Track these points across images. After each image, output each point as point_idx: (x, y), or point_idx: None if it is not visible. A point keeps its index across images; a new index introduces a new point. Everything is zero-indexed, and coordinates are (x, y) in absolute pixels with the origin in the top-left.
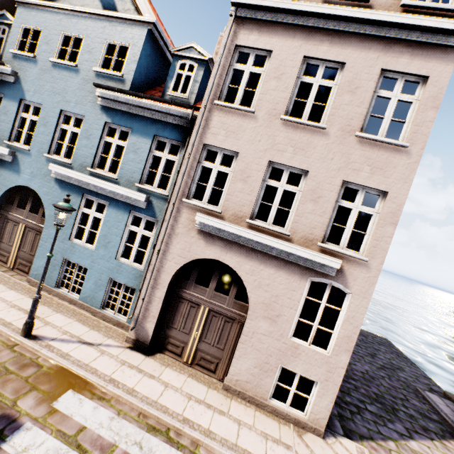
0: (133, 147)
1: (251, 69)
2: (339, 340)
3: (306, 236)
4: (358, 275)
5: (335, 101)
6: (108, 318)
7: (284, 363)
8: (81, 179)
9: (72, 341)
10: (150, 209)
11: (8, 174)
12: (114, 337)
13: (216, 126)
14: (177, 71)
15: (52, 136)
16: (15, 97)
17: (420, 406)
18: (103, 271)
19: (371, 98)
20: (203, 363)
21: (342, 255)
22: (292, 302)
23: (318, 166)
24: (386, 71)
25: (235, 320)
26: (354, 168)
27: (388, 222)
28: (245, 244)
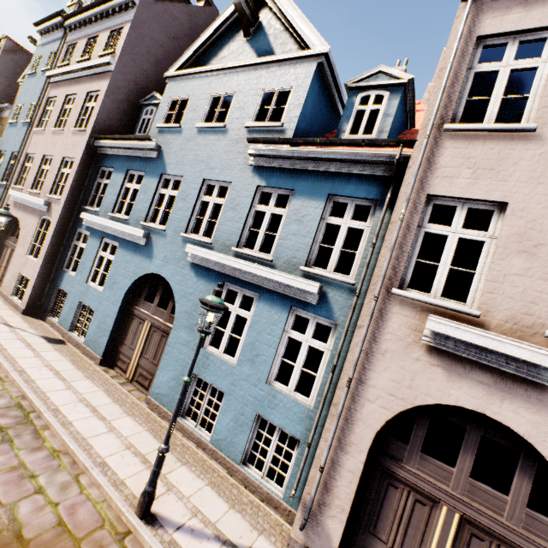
0: (296, 214)
1: (513, 65)
2: None
3: None
4: None
5: None
6: (252, 484)
7: None
8: (224, 263)
9: (205, 535)
10: (322, 305)
11: (139, 259)
12: (267, 531)
13: (449, 164)
14: (356, 107)
15: (191, 211)
16: (156, 173)
17: None
18: (246, 400)
19: None
20: None
21: None
22: None
23: None
24: None
25: None
26: None
27: None
28: None
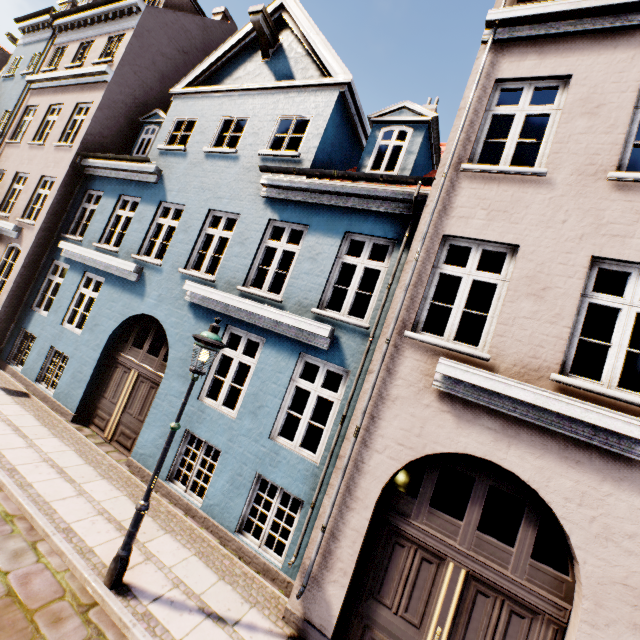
0: (310, 251)
1: (528, 110)
2: None
3: None
4: None
5: None
6: (247, 554)
7: None
8: (228, 303)
9: (187, 607)
10: (334, 351)
11: (129, 298)
12: (261, 604)
13: (465, 205)
14: (379, 142)
15: (193, 244)
16: (155, 200)
17: None
18: (246, 458)
19: None
20: None
21: None
22: None
23: None
24: None
25: (537, 614)
26: None
27: None
28: (557, 429)
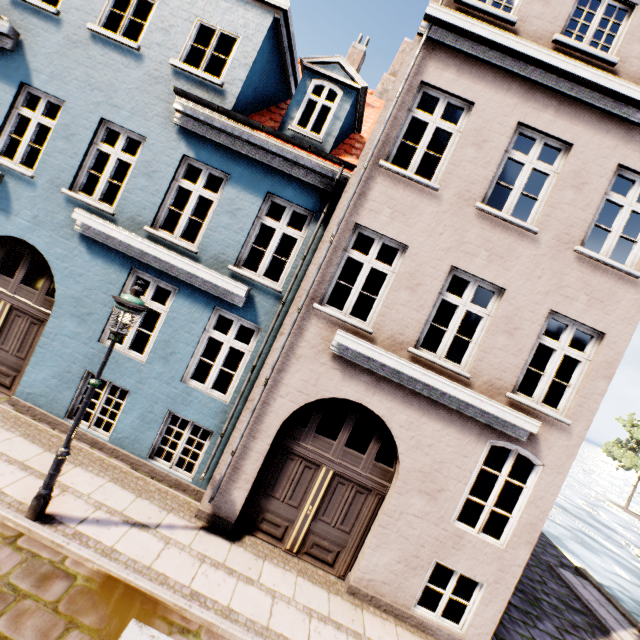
0: (230, 205)
1: (439, 124)
2: (519, 529)
3: (492, 381)
4: (555, 442)
5: (554, 196)
6: (160, 474)
7: (440, 557)
8: (134, 245)
9: (113, 522)
10: (248, 309)
11: None
12: (176, 509)
13: (377, 200)
14: (309, 95)
15: (80, 160)
16: (11, 77)
17: (559, 591)
18: (157, 398)
19: (598, 201)
20: (317, 552)
21: (538, 413)
22: (462, 473)
23: (520, 284)
24: (623, 167)
25: (371, 491)
26: (567, 295)
27: (601, 374)
28: (405, 384)
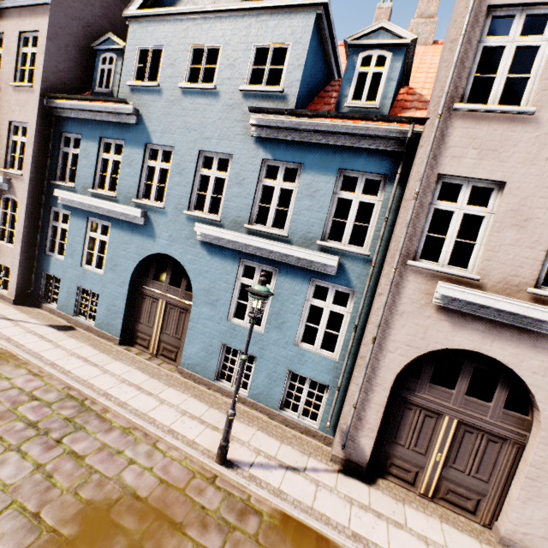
0: (308, 189)
1: (518, 42)
2: None
3: None
4: None
5: None
6: (291, 422)
7: None
8: (240, 241)
9: (272, 466)
10: (340, 275)
11: (140, 240)
12: (313, 454)
13: (458, 144)
14: (358, 69)
15: (191, 187)
16: (139, 142)
17: None
18: (278, 361)
19: None
20: (453, 498)
21: None
22: None
23: None
24: None
25: (506, 440)
26: None
27: None
28: (531, 328)
